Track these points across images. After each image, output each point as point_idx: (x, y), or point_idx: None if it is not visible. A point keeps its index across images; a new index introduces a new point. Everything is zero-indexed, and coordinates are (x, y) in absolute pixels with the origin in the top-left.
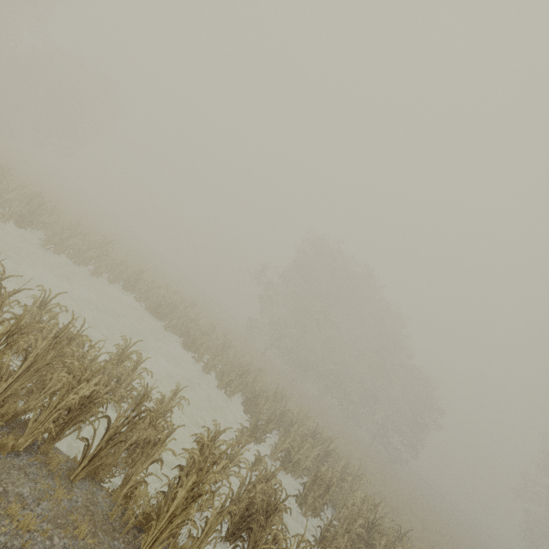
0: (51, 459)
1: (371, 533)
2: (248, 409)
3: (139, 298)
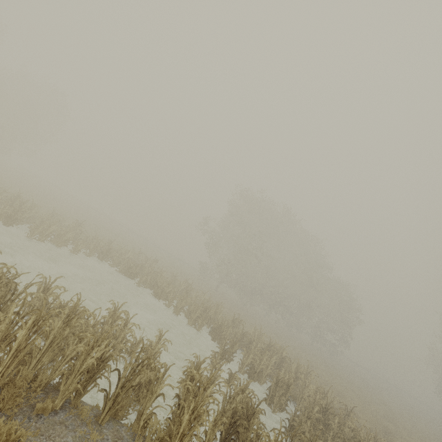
0: (81, 411)
1: (326, 415)
2: (215, 337)
3: (113, 264)
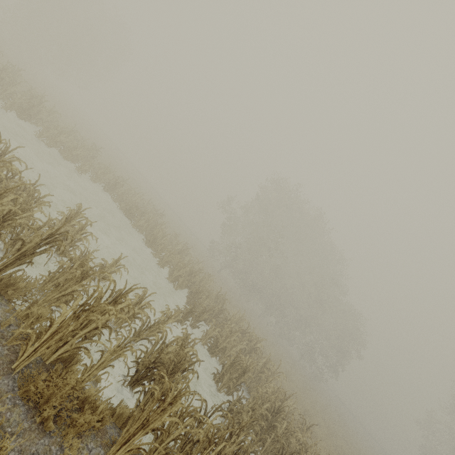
0: None
1: (275, 417)
2: (190, 301)
3: (115, 198)
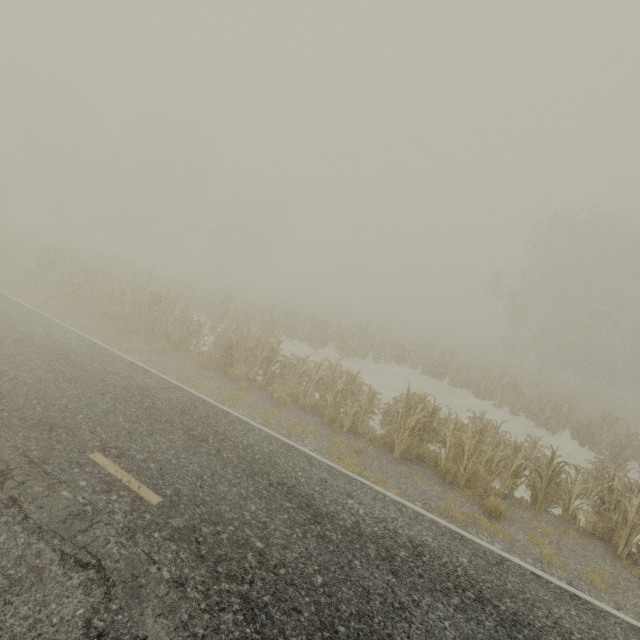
0: (519, 499)
1: None
2: (583, 441)
3: (413, 366)
